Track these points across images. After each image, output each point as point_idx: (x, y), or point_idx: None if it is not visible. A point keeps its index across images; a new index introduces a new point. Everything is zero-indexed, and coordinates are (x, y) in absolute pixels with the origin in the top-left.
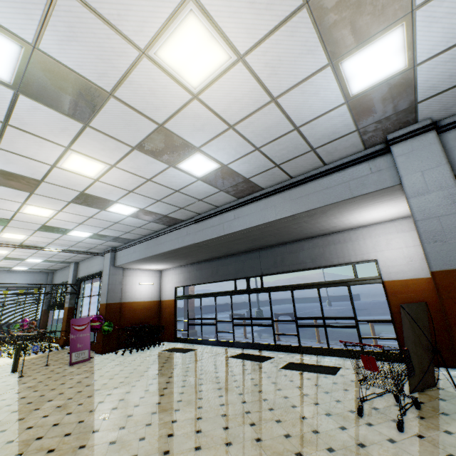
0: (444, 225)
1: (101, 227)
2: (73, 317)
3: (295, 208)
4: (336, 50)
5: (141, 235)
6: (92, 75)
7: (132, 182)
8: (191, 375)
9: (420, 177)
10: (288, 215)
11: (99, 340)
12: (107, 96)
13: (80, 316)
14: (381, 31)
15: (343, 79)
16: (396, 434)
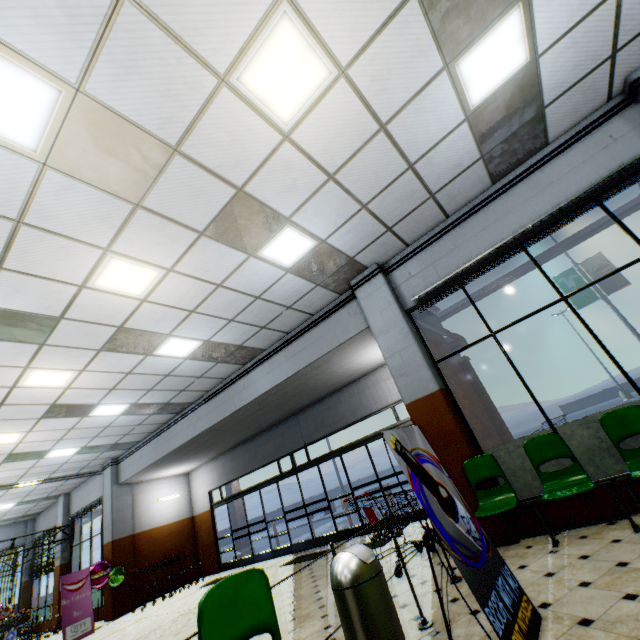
0: (404, 358)
1: (89, 437)
2: None
3: (296, 364)
4: (249, 248)
5: (146, 433)
6: (39, 310)
7: (111, 379)
8: None
9: (380, 317)
10: (292, 374)
11: (107, 599)
12: (58, 319)
13: None
14: (275, 232)
15: (271, 260)
16: (394, 581)
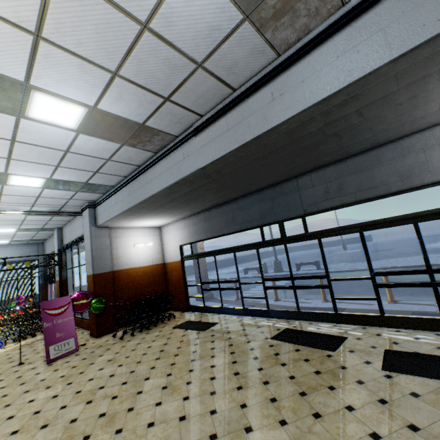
0: None
1: (49, 165)
2: (67, 291)
3: None
4: None
5: (119, 176)
6: None
7: None
8: (221, 391)
9: None
10: (431, 34)
11: (92, 320)
12: None
13: (73, 290)
14: None
15: None
16: None
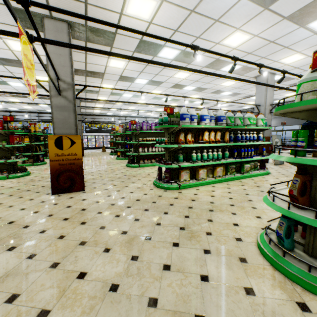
0: None
1: None
2: None
3: None
4: None
5: None
6: None
7: None
8: None
9: None
10: None
11: None
12: None
13: None
14: None
15: None
16: None
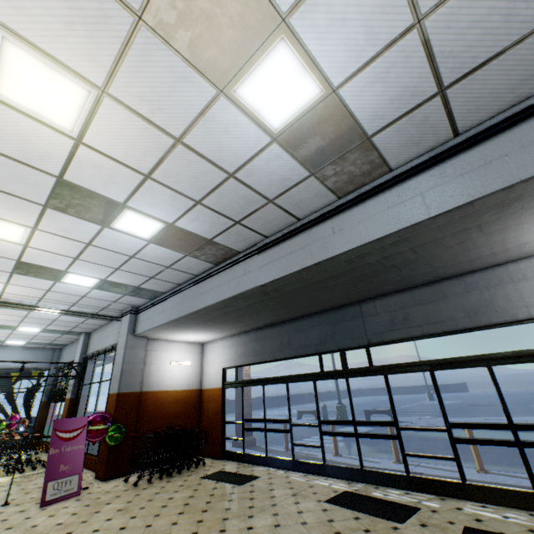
0: None
1: (110, 267)
2: (76, 414)
3: (475, 187)
4: None
5: (173, 283)
6: None
7: (147, 147)
8: None
9: None
10: (458, 204)
11: (102, 454)
12: None
13: (85, 413)
14: None
15: None
16: None
